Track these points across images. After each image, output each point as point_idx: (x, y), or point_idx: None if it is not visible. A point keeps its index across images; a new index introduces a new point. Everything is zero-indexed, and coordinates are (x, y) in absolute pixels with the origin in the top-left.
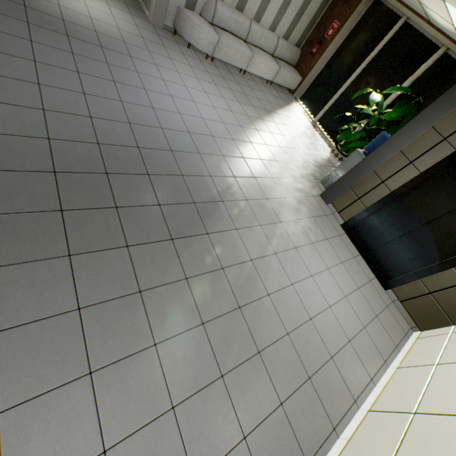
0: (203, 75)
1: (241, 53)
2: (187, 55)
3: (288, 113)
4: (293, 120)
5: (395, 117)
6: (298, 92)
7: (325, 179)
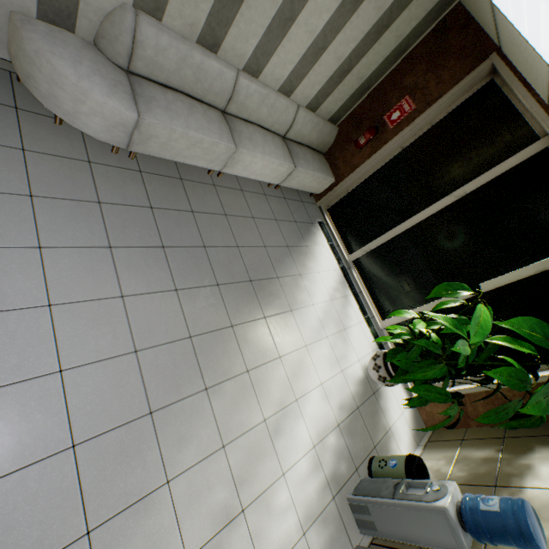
0: (73, 223)
1: (206, 146)
2: (36, 153)
3: (301, 263)
4: (309, 282)
5: (519, 380)
6: (326, 199)
7: (360, 505)
